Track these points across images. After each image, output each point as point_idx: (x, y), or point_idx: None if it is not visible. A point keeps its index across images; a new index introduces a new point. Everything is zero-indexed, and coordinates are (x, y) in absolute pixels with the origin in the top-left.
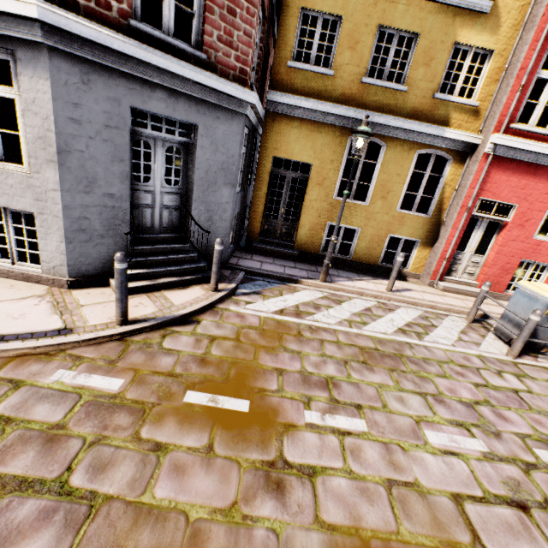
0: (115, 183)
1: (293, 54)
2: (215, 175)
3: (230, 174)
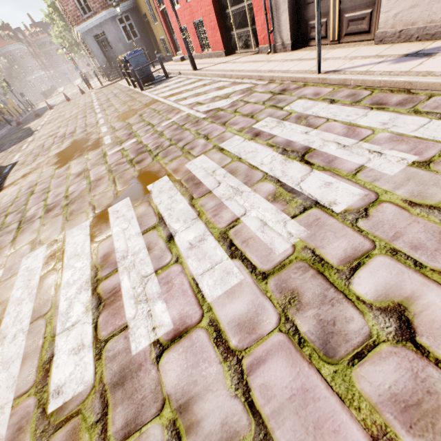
0: (101, 55)
1: None
2: (115, 42)
3: (118, 39)
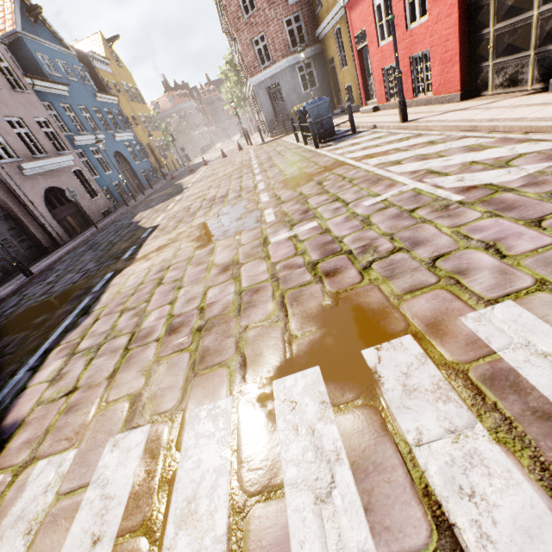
0: (270, 108)
1: (318, 6)
2: (288, 93)
3: (292, 89)
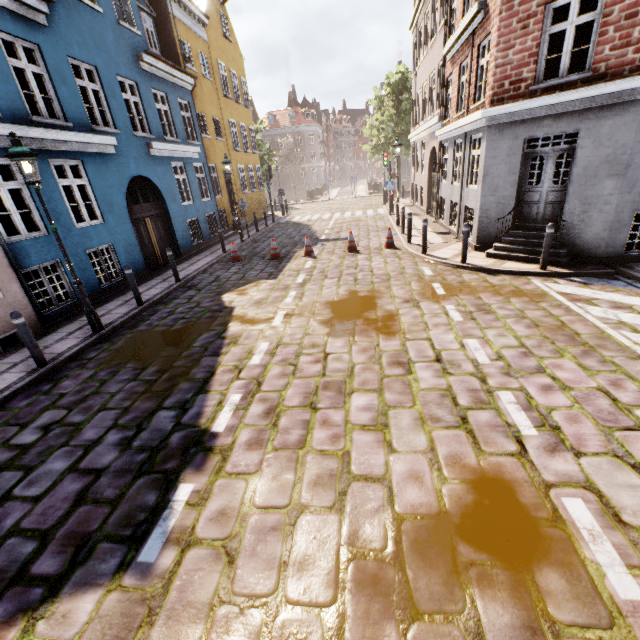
0: (507, 189)
1: None
2: (595, 170)
3: (618, 164)
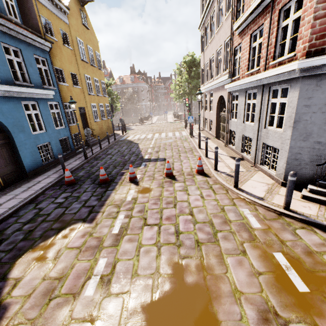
0: (323, 135)
1: None
2: None
3: None
